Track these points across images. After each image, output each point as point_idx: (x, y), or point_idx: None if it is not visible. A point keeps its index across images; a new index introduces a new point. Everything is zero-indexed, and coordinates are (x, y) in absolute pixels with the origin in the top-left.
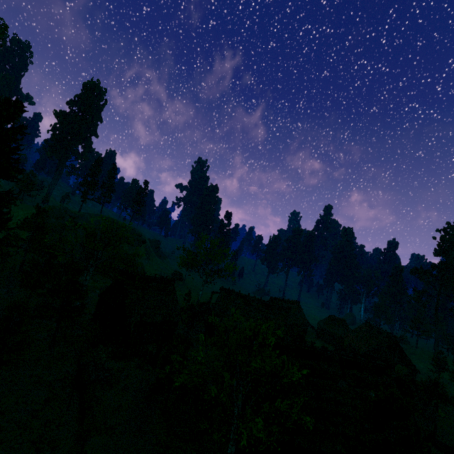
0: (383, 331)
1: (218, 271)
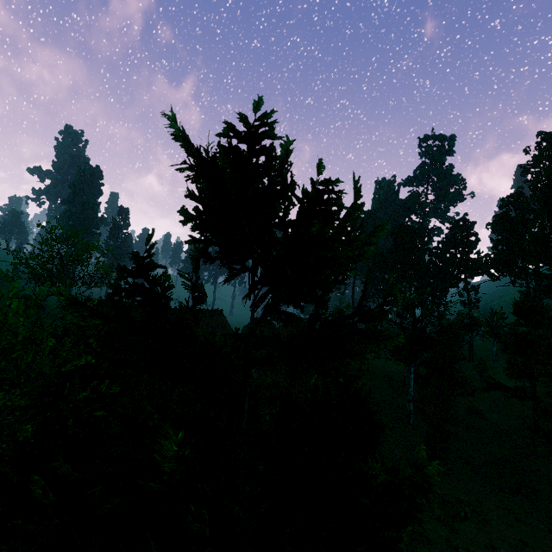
0: (303, 320)
1: (84, 277)
